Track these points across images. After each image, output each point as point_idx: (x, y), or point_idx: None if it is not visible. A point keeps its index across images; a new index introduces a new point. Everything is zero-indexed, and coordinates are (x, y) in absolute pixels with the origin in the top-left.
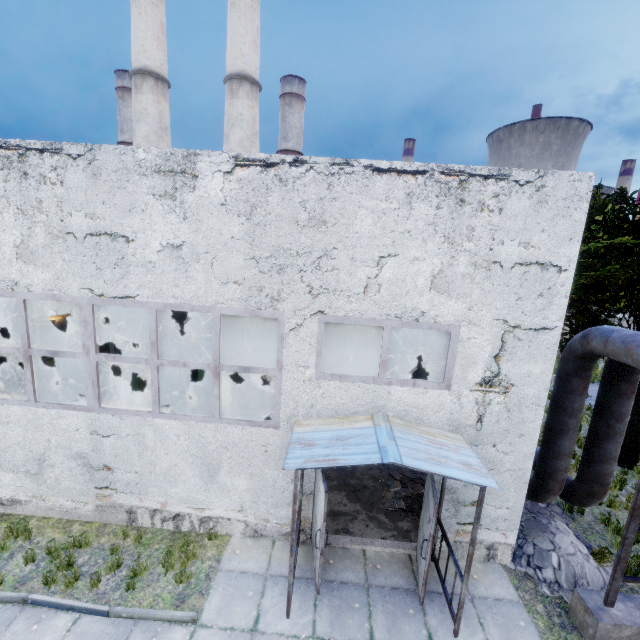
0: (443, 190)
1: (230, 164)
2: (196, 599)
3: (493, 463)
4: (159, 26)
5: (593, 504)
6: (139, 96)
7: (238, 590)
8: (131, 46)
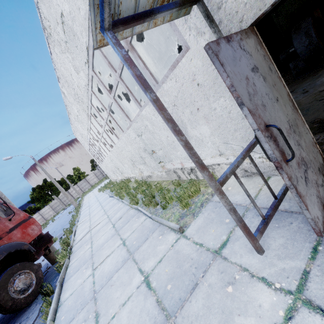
0: None
1: None
2: (189, 218)
3: None
4: None
5: None
6: None
7: (218, 216)
8: None
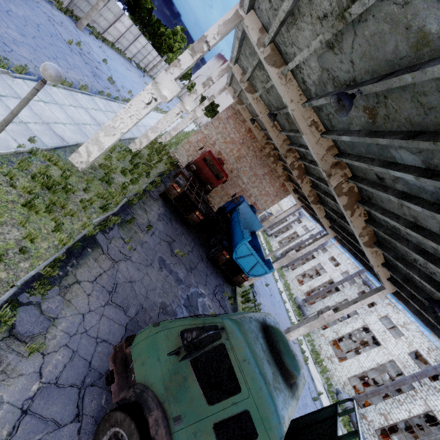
0: None
1: None
2: None
3: None
4: None
5: None
6: None
7: None
8: None
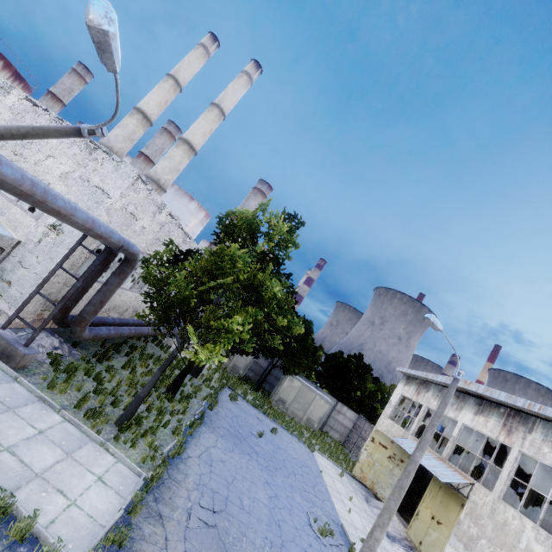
0: (87, 147)
1: (24, 97)
2: None
3: (31, 266)
4: (165, 100)
5: (73, 329)
6: (129, 118)
7: None
8: (144, 98)
